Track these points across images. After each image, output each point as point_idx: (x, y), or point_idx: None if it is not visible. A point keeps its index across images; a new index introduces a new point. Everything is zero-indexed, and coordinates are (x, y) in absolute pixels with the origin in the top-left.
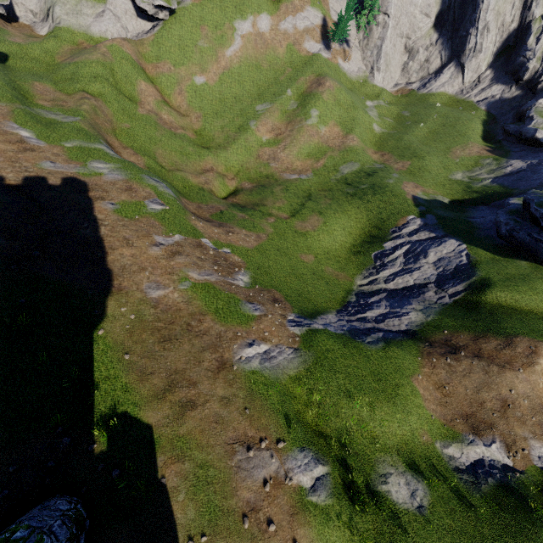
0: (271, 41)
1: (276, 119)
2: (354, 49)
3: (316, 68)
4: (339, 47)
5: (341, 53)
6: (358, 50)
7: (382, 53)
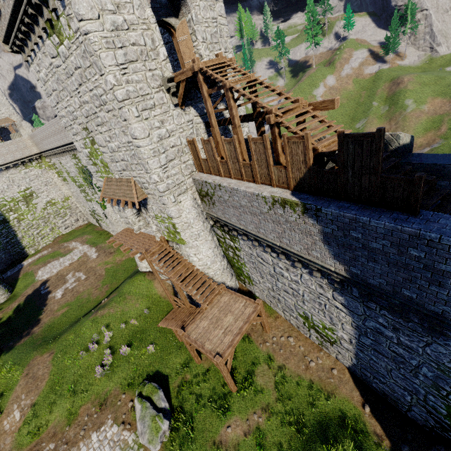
0: (340, 86)
1: (376, 124)
2: (404, 49)
3: (385, 78)
4: (392, 56)
5: (396, 58)
6: (408, 47)
7: (435, 33)
